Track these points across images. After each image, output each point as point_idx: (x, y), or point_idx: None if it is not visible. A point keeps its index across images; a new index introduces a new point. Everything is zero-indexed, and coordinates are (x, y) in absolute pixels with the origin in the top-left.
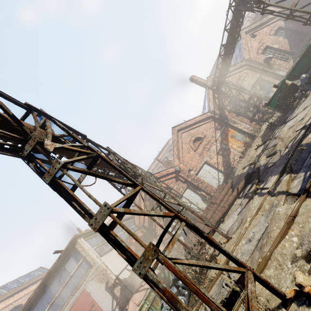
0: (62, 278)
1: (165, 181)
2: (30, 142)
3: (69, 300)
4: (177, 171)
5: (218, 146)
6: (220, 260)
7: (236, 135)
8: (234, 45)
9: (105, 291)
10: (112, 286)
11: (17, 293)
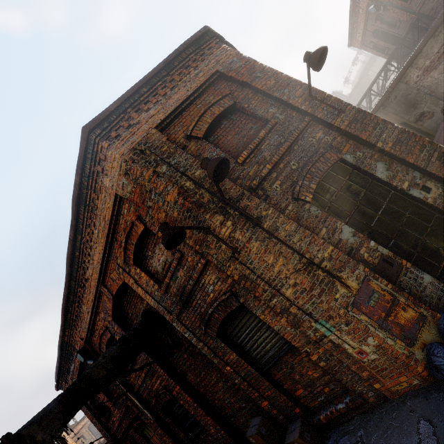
0: None
1: None
2: None
3: None
4: None
5: None
6: None
7: None
8: None
9: None
10: None
11: None
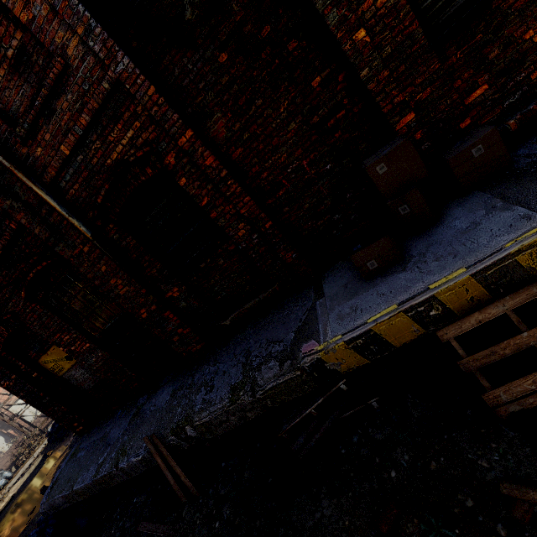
0: None
1: None
2: None
3: None
4: None
5: None
6: None
7: None
8: None
9: None
10: None
11: None
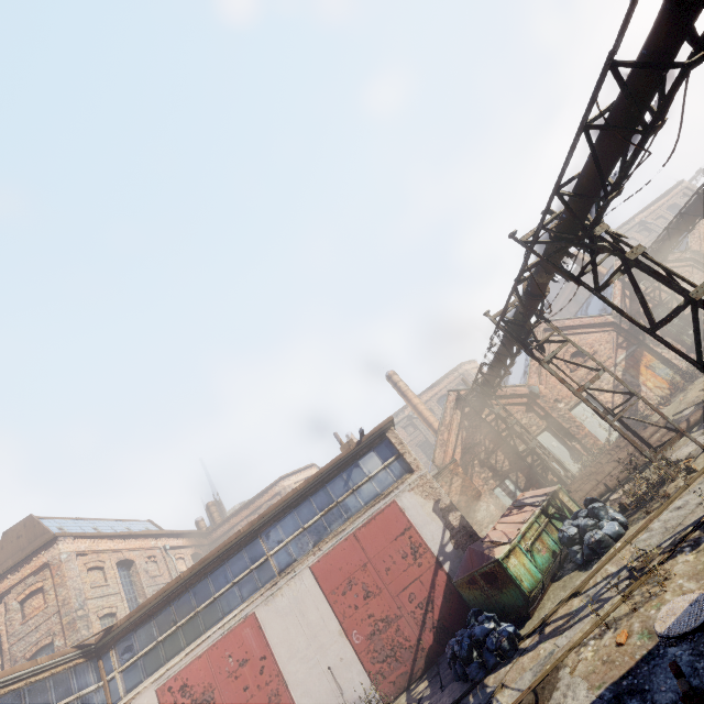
0: (353, 477)
1: (506, 407)
2: (601, 226)
3: (362, 512)
4: (532, 394)
5: (619, 375)
6: (695, 467)
7: (656, 366)
8: (699, 219)
9: (432, 513)
10: (446, 509)
11: (130, 537)
